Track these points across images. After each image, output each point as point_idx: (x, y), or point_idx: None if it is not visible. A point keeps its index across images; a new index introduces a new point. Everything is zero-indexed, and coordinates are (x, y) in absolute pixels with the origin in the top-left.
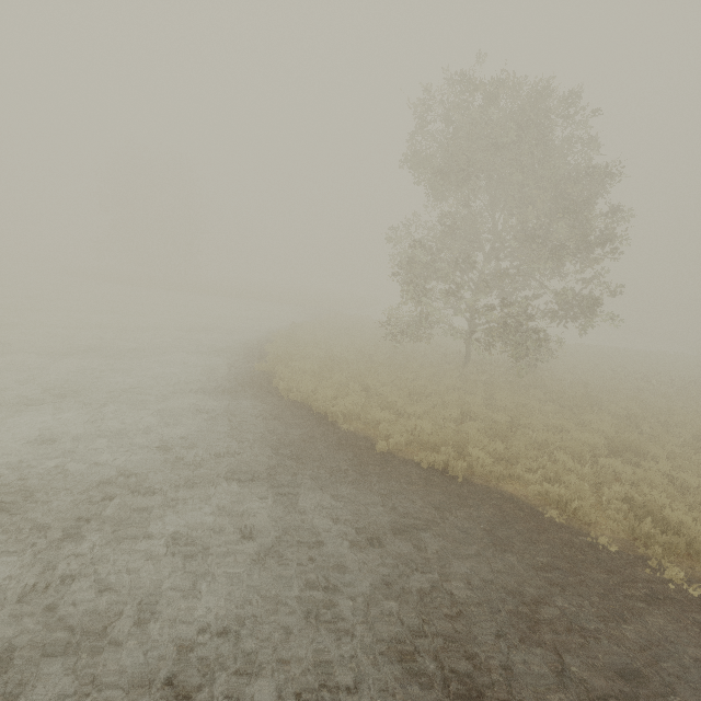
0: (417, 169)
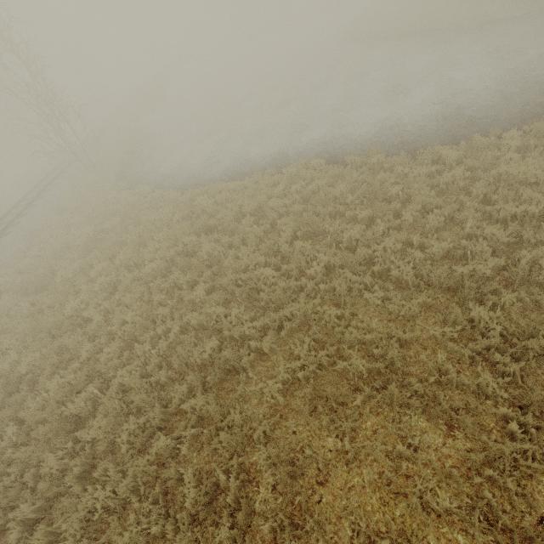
0: None
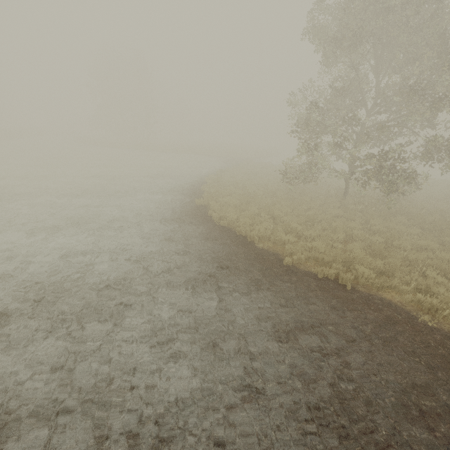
0: (316, 40)
